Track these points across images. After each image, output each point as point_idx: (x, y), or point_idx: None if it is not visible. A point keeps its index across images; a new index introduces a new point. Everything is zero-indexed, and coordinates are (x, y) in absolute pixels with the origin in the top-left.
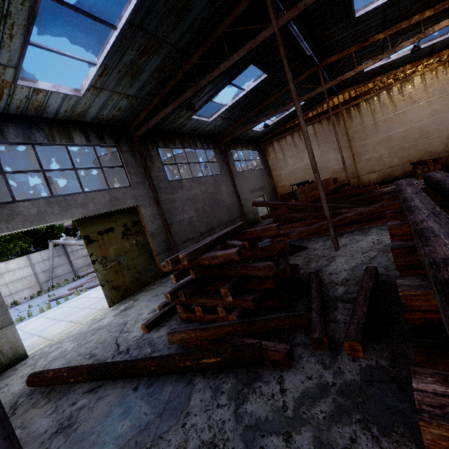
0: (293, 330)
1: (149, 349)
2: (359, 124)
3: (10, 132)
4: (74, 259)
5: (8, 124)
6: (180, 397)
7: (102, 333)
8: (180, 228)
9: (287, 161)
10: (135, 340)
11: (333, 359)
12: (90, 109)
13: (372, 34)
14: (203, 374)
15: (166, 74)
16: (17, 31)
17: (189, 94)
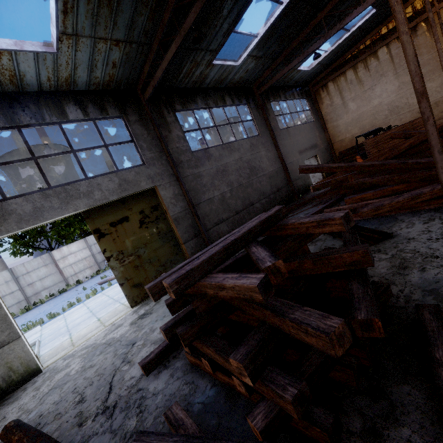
0: None
1: (133, 421)
2: None
3: None
4: None
5: None
6: None
7: (108, 354)
8: (210, 208)
9: (347, 105)
10: (129, 387)
11: None
12: (78, 71)
13: None
14: None
15: None
16: None
17: (192, 16)
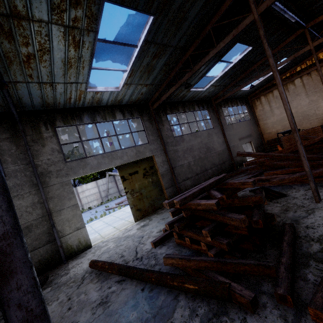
0: (262, 276)
1: (153, 261)
2: None
3: (84, 118)
4: (119, 184)
5: (83, 113)
6: (168, 307)
7: (129, 241)
8: (181, 170)
9: (273, 111)
10: (146, 252)
11: (296, 319)
12: (125, 97)
13: None
14: (185, 294)
15: (171, 66)
16: (86, 64)
17: (186, 77)
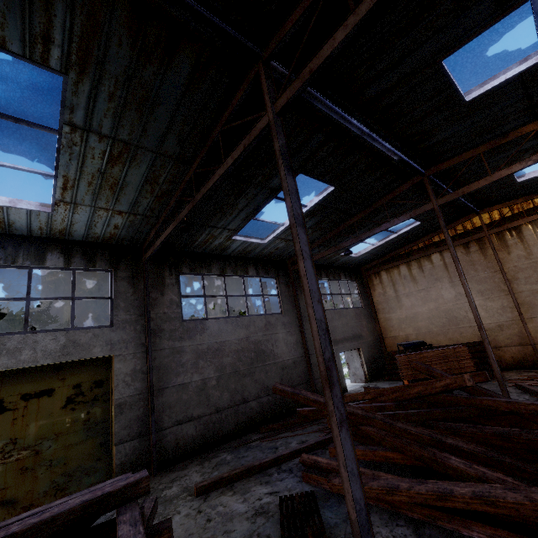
0: None
1: None
2: (524, 257)
3: None
4: None
5: None
6: None
7: None
8: (179, 397)
9: (401, 300)
10: None
11: None
12: (75, 227)
13: (512, 125)
14: None
15: (164, 187)
16: None
17: (186, 211)
